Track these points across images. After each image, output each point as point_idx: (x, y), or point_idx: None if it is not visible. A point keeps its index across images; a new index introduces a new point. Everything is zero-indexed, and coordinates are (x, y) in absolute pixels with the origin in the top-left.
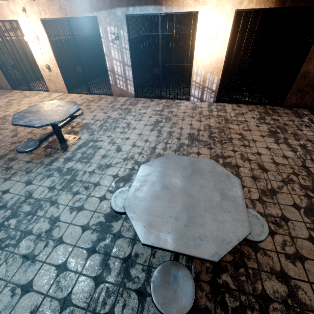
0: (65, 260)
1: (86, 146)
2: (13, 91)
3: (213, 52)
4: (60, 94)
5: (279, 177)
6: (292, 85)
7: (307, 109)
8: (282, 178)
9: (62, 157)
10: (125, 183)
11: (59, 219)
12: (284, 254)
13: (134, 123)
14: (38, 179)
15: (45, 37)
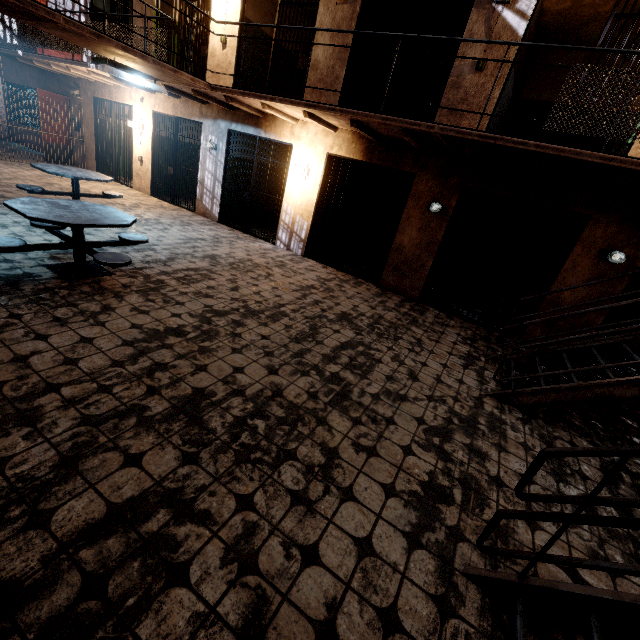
0: None
1: None
2: None
3: (304, 191)
4: (139, 193)
5: (236, 296)
6: (388, 258)
7: (405, 298)
8: (238, 298)
9: None
10: None
11: None
12: (135, 307)
13: (174, 231)
14: (14, 216)
15: (151, 129)
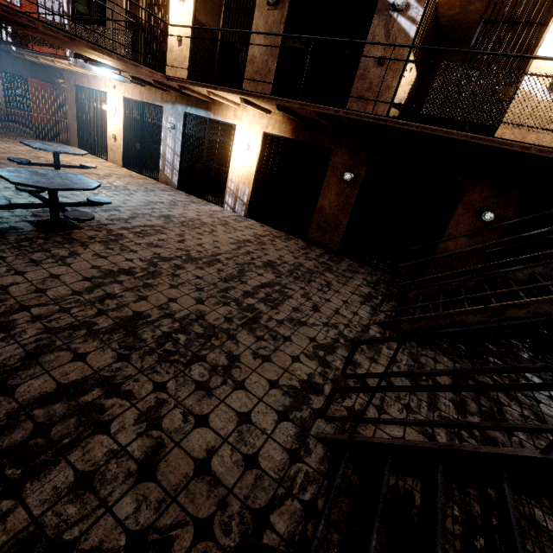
0: None
1: None
2: None
3: (246, 163)
4: (113, 165)
5: (181, 247)
6: (313, 218)
7: (326, 251)
8: (182, 248)
9: None
10: None
11: None
12: (96, 253)
13: (138, 195)
14: (6, 183)
15: (122, 111)
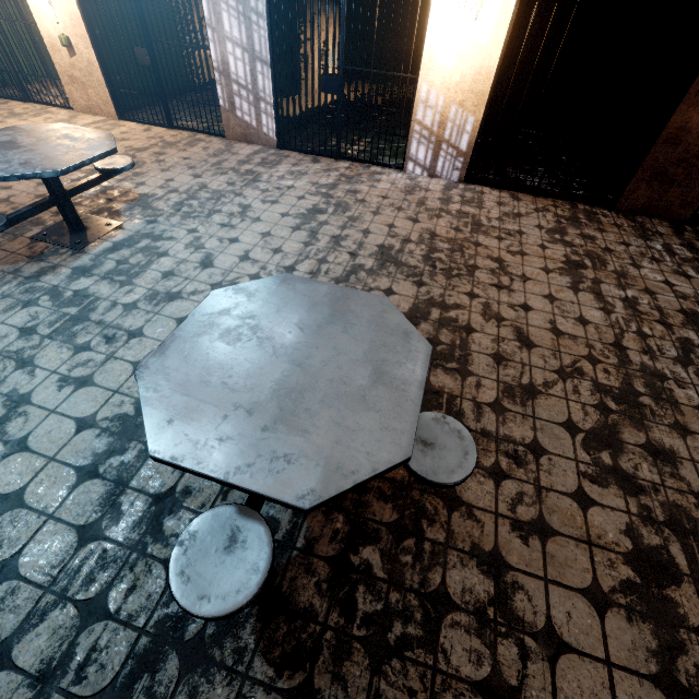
0: (24, 487)
1: (131, 246)
2: None
3: (469, 49)
4: (97, 120)
5: (554, 363)
6: (645, 159)
7: (669, 223)
8: (559, 366)
9: (68, 266)
10: None
11: (28, 399)
12: (511, 520)
13: (260, 207)
14: None
15: None
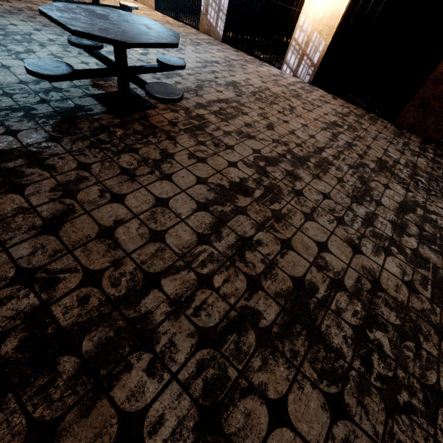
0: (13, 66)
1: None
2: None
3: None
4: (144, 7)
5: (275, 137)
6: (417, 91)
7: (423, 139)
8: (277, 139)
9: None
10: None
11: (35, 52)
12: (190, 152)
13: (189, 51)
14: (47, 32)
15: None
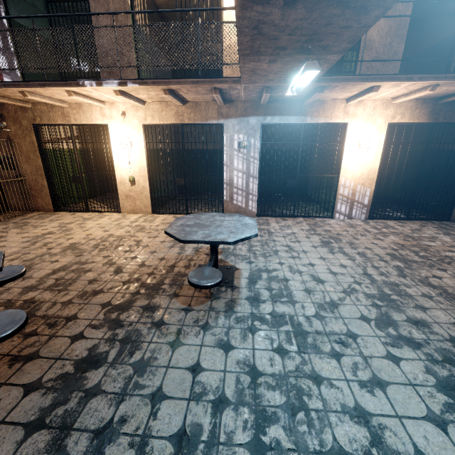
0: None
1: (260, 278)
2: (58, 214)
3: (364, 162)
4: (140, 216)
5: None
6: None
7: None
8: None
9: (241, 298)
10: (396, 328)
11: (366, 411)
12: None
13: (295, 245)
14: (238, 338)
15: (142, 144)
